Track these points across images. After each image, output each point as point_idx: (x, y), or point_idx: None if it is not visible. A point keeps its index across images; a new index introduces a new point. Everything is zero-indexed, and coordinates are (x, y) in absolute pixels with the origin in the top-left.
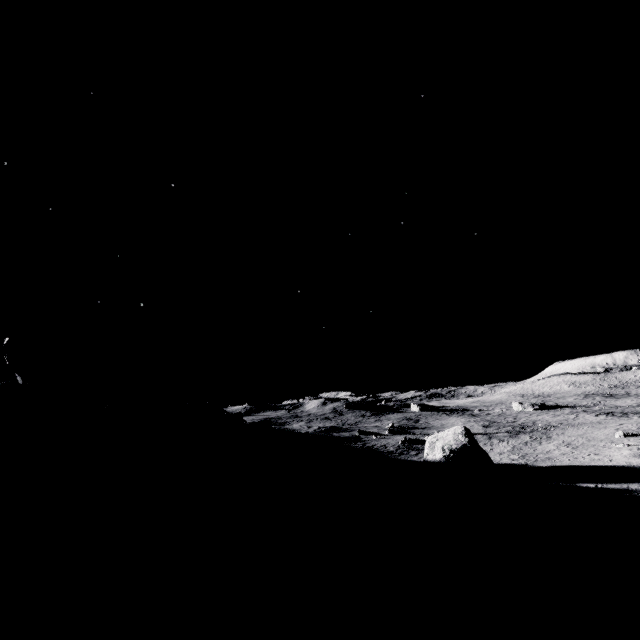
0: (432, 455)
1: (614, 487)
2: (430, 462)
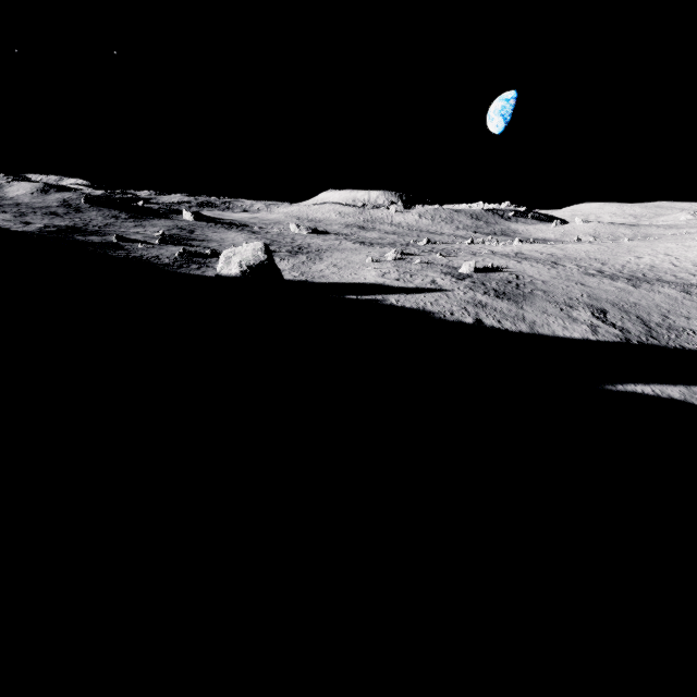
0: (227, 270)
1: (368, 298)
2: (225, 277)
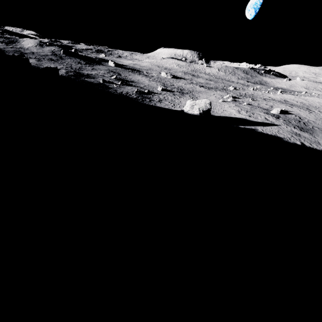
0: (192, 111)
1: (248, 128)
2: (190, 114)
